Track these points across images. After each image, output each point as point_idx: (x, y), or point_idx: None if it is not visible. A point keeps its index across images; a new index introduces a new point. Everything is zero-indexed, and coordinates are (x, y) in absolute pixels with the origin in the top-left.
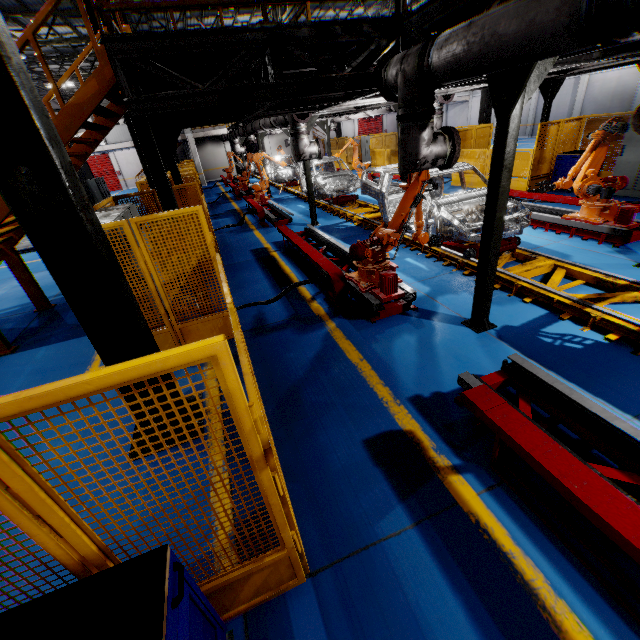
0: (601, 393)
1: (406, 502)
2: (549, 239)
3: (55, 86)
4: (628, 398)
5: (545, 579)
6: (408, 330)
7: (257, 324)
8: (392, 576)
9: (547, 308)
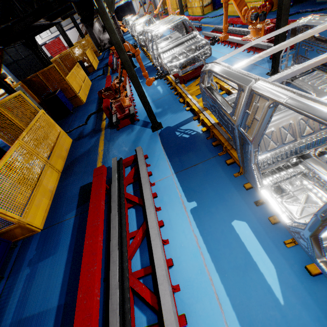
0: (174, 162)
1: (78, 209)
2: (239, 58)
3: None
4: (182, 164)
5: None
6: (128, 133)
7: (79, 135)
8: (60, 231)
9: (194, 113)
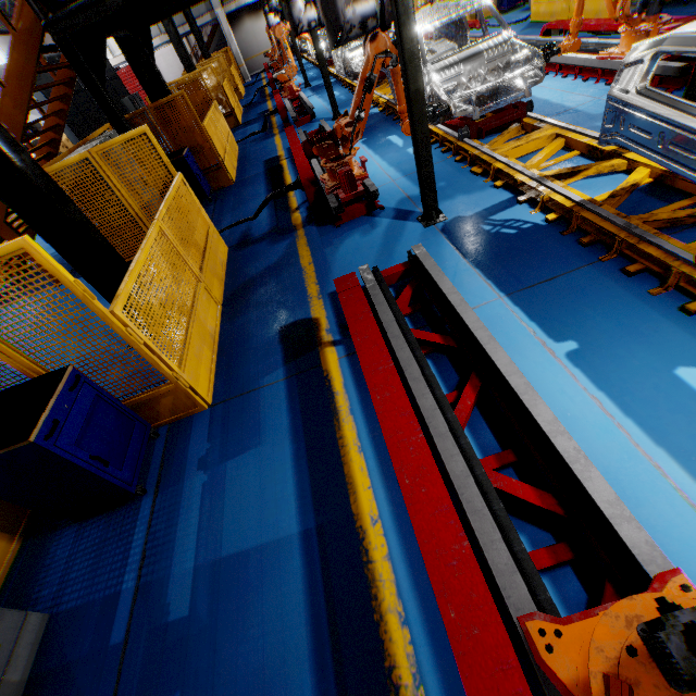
0: (496, 276)
1: (287, 365)
2: (591, 95)
3: (2, 15)
4: (517, 278)
5: (349, 406)
6: (364, 231)
7: (241, 239)
8: (257, 406)
9: (514, 192)
